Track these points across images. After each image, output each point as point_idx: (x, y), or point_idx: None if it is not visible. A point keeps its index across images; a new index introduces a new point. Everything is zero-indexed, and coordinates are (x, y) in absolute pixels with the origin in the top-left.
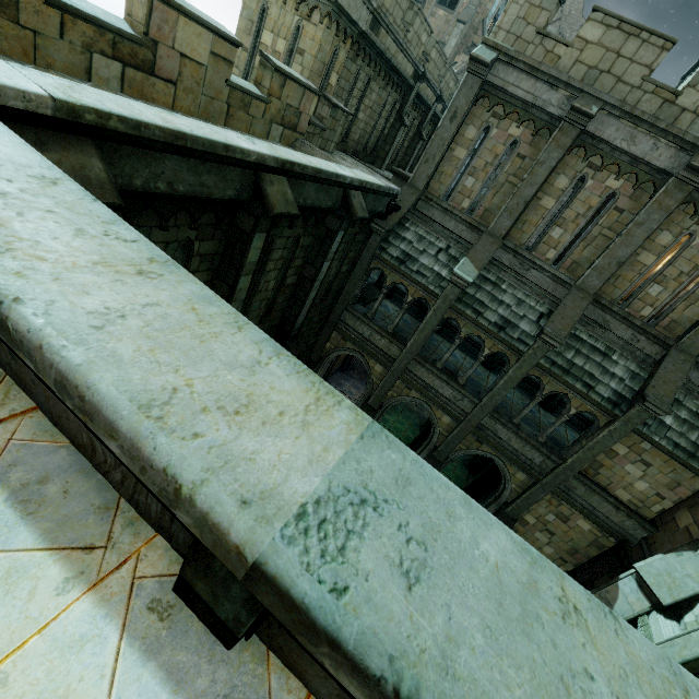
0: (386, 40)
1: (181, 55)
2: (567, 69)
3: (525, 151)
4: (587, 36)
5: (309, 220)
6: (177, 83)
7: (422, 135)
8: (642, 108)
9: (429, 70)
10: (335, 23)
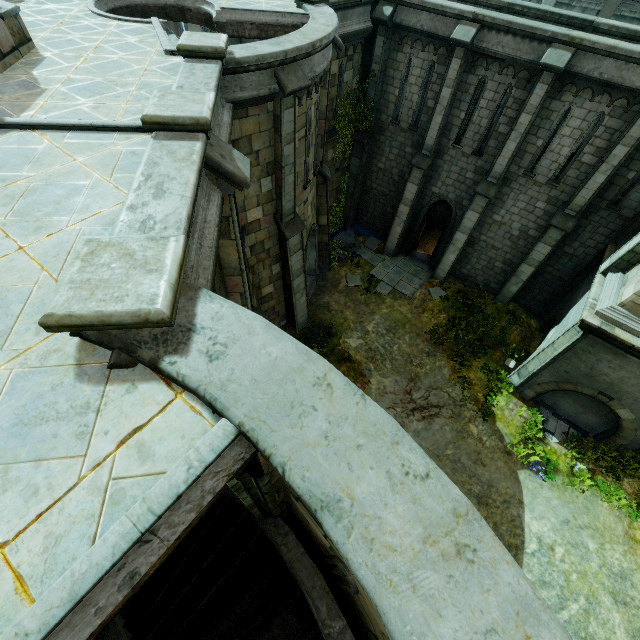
0: None
1: None
2: None
3: None
4: None
5: None
6: None
7: None
8: None
9: None
10: None
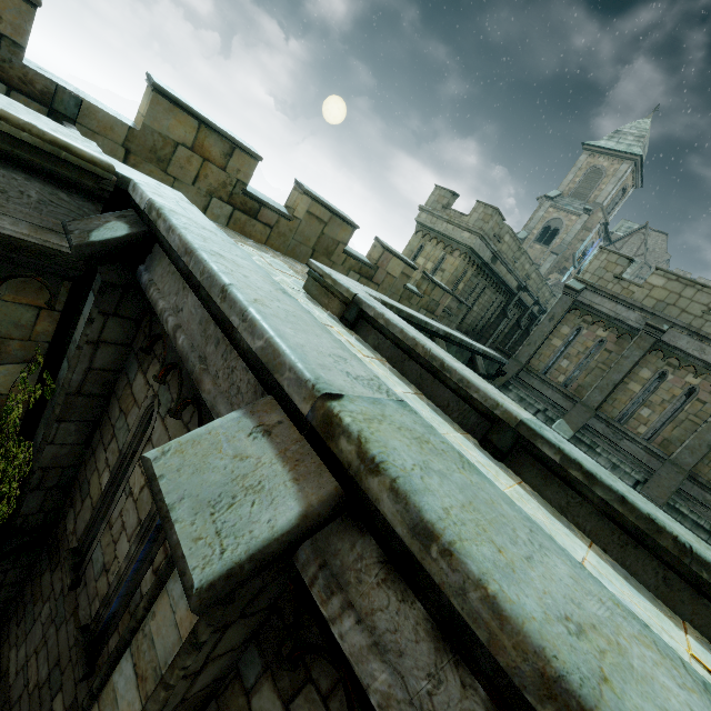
0: (499, 267)
1: (387, 273)
2: (640, 300)
3: (611, 347)
4: (653, 282)
5: None
6: (380, 285)
7: (520, 326)
8: (706, 330)
9: (529, 284)
10: (468, 257)
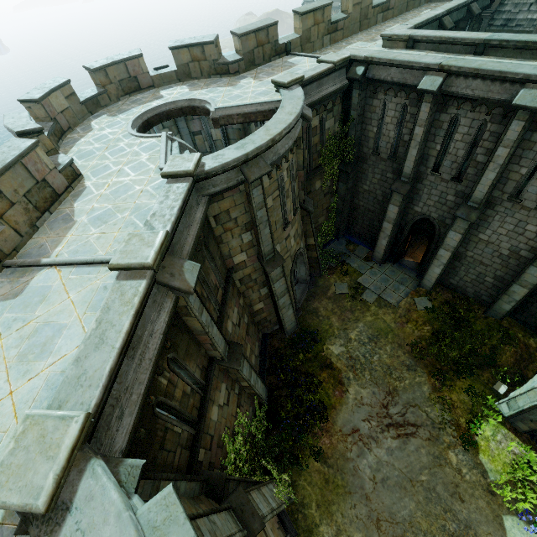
0: None
1: None
2: None
3: None
4: None
5: (452, 29)
6: (394, 7)
7: None
8: None
9: None
10: None
